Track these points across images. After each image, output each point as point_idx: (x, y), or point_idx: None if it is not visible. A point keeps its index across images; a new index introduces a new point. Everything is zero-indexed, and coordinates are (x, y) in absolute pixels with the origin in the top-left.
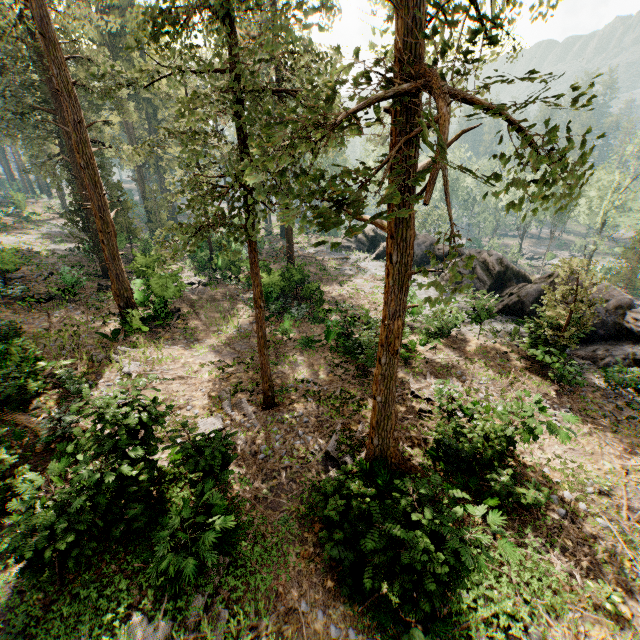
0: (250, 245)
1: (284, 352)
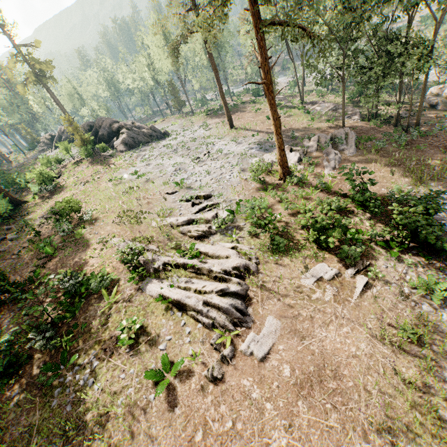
0: None
1: None
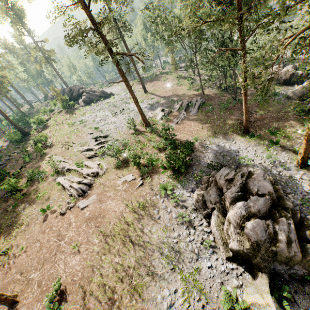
0: None
1: None
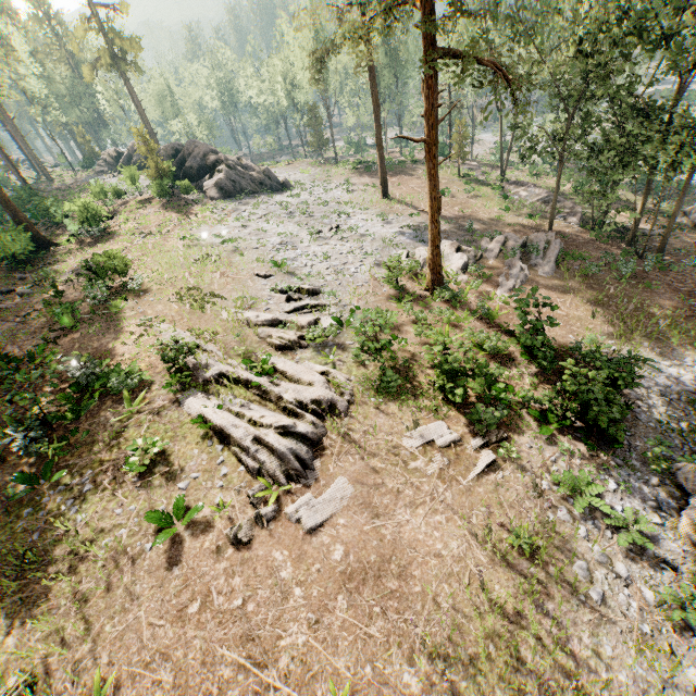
0: None
1: None
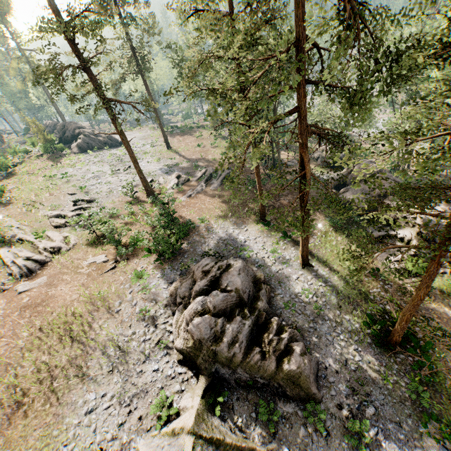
0: None
1: None
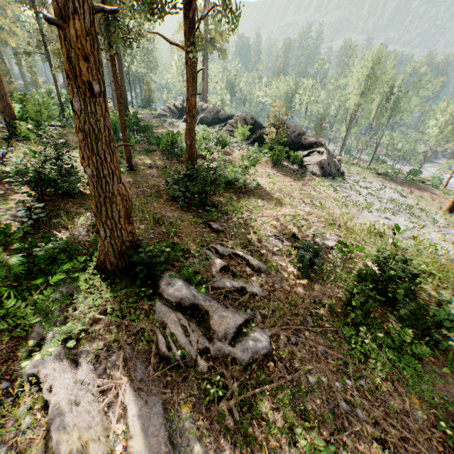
0: (113, 62)
1: (133, 154)
